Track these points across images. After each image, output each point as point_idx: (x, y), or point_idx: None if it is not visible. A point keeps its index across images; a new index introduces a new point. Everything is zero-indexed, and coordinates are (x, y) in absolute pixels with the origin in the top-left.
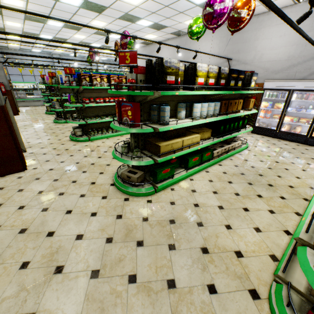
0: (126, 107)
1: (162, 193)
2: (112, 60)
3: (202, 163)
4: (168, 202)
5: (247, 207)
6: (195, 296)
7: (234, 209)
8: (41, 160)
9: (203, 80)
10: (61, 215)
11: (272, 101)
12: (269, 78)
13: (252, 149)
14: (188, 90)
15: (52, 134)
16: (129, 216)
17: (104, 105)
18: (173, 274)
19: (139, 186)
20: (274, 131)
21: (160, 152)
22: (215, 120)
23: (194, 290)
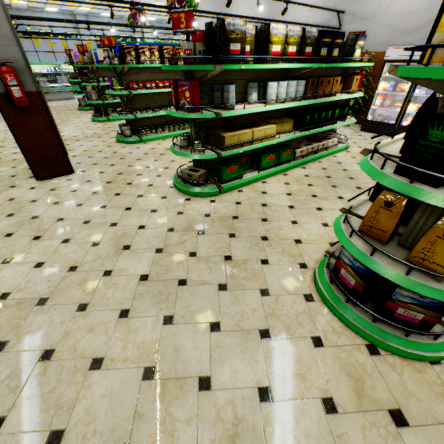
0: (184, 87)
1: (227, 194)
2: (164, 21)
3: (279, 164)
4: (233, 202)
5: (321, 207)
6: (248, 265)
7: (306, 208)
8: (88, 164)
9: (280, 49)
10: (121, 211)
11: (396, 80)
12: (397, 42)
13: (353, 151)
14: (260, 63)
15: (94, 135)
16: (191, 213)
17: (156, 93)
18: (231, 252)
19: (202, 186)
20: (392, 127)
21: (225, 145)
22: (301, 109)
23: (248, 262)
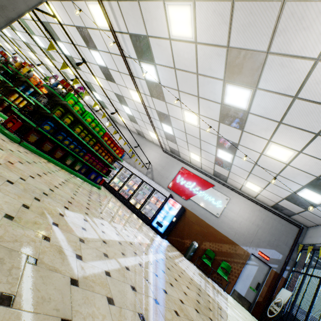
0: None
1: None
2: None
3: None
4: None
5: None
6: None
7: None
8: None
9: None
10: None
11: None
12: None
13: None
14: None
15: None
16: None
17: None
18: None
19: None
20: None
21: None
22: None
23: None
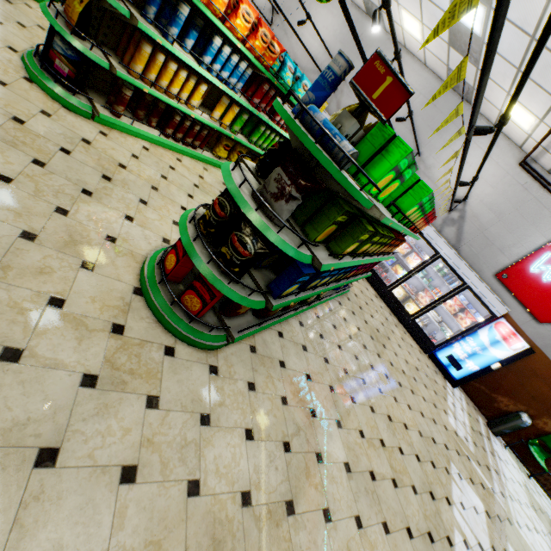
0: None
1: None
2: None
3: None
4: (24, 2)
5: None
6: None
7: None
8: None
9: None
10: None
11: None
12: None
13: None
14: None
15: None
16: None
17: None
18: None
19: None
20: None
21: None
22: None
23: None
